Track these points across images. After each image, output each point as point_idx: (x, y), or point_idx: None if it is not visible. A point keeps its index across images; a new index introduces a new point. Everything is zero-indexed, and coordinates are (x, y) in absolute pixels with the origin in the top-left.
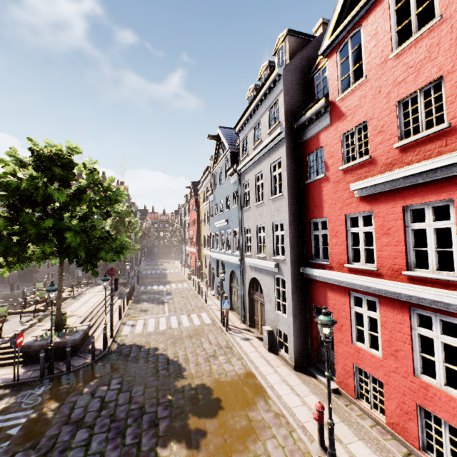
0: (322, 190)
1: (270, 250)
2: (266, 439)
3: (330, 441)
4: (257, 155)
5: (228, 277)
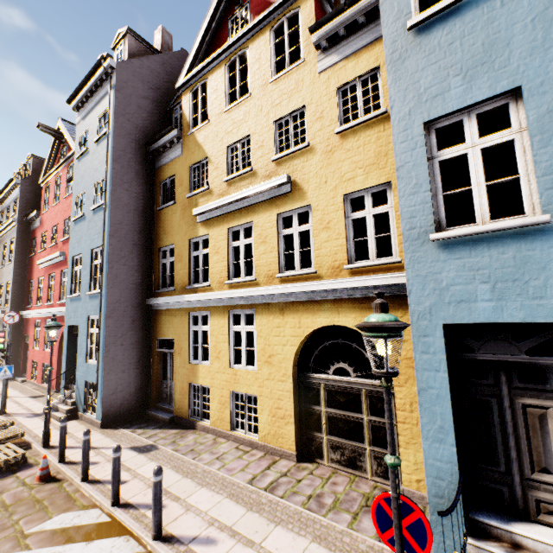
0: (35, 262)
1: (4, 302)
2: None
3: None
4: (6, 229)
5: None
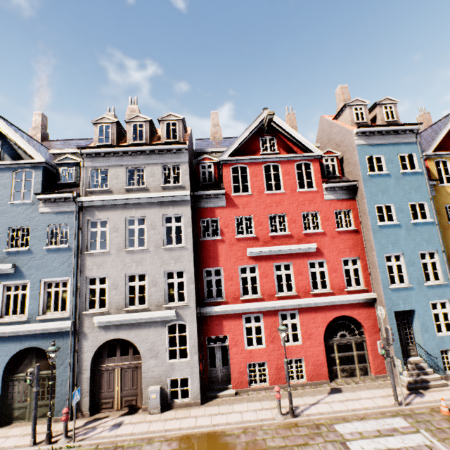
0: (218, 247)
1: (159, 299)
2: (266, 444)
3: (292, 400)
4: (137, 198)
5: (3, 365)
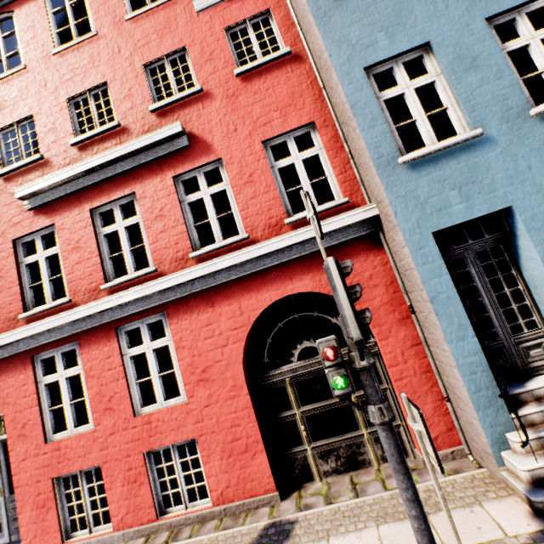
0: None
1: None
2: None
3: None
4: None
5: None
